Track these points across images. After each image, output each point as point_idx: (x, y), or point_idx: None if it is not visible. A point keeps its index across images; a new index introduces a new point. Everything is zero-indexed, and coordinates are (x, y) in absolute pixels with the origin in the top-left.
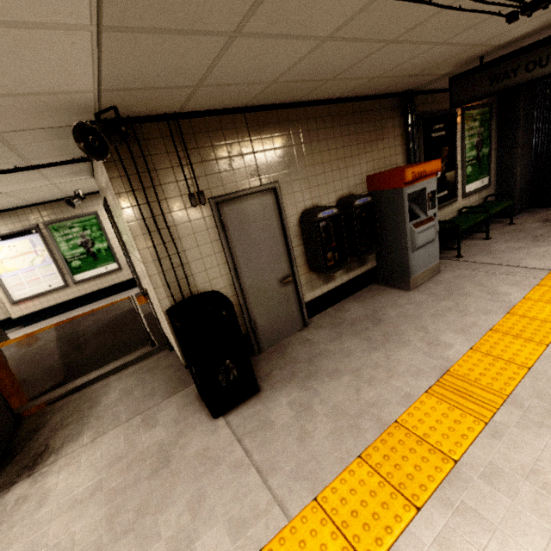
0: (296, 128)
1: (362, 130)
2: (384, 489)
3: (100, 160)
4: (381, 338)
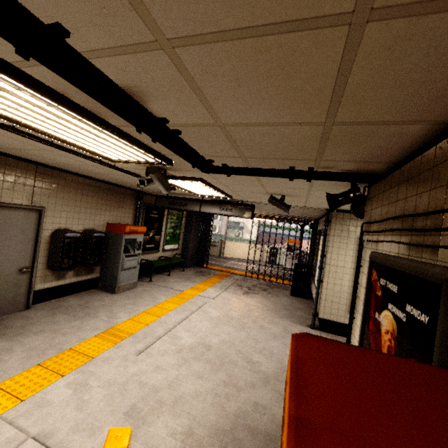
0: (70, 184)
1: (111, 199)
2: (47, 373)
3: None
4: (83, 315)
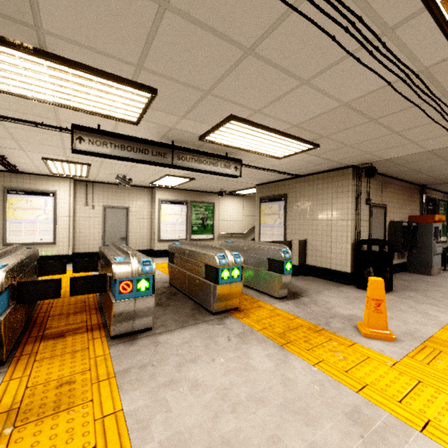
0: (392, 187)
1: (408, 195)
2: None
3: (367, 178)
4: (437, 285)
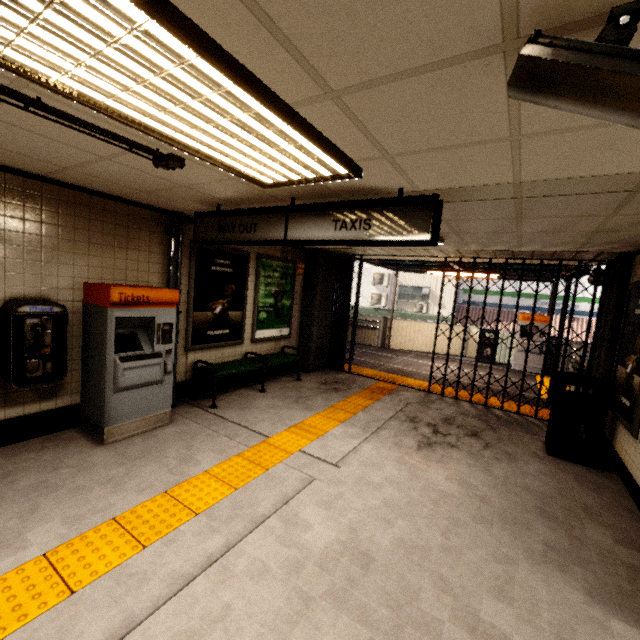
0: None
1: (90, 228)
2: None
3: None
4: None
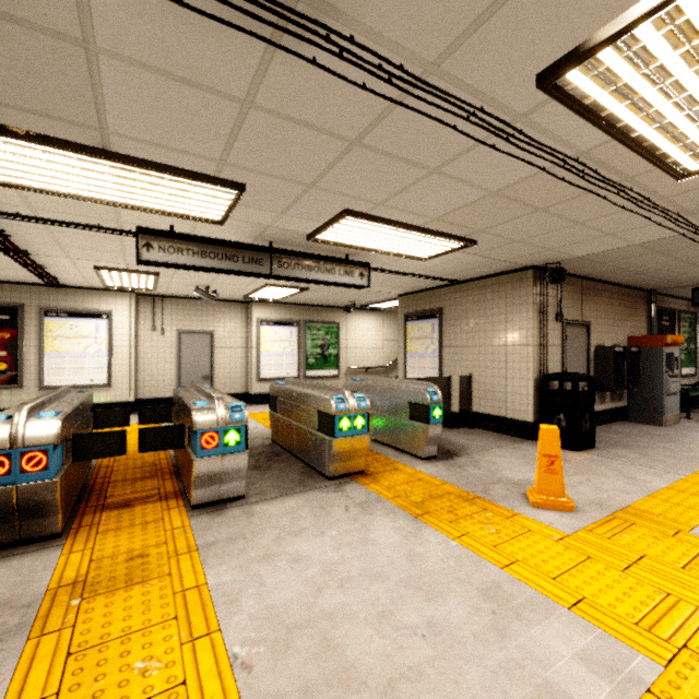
0: (599, 294)
1: (627, 306)
2: None
3: (553, 284)
4: (666, 440)
